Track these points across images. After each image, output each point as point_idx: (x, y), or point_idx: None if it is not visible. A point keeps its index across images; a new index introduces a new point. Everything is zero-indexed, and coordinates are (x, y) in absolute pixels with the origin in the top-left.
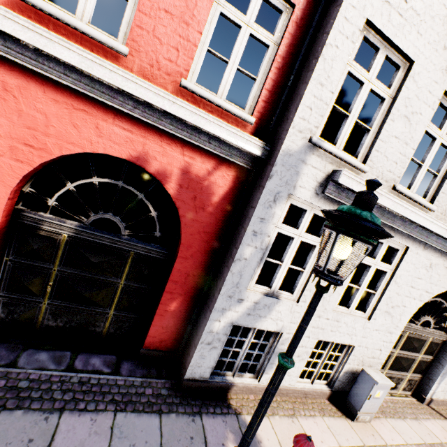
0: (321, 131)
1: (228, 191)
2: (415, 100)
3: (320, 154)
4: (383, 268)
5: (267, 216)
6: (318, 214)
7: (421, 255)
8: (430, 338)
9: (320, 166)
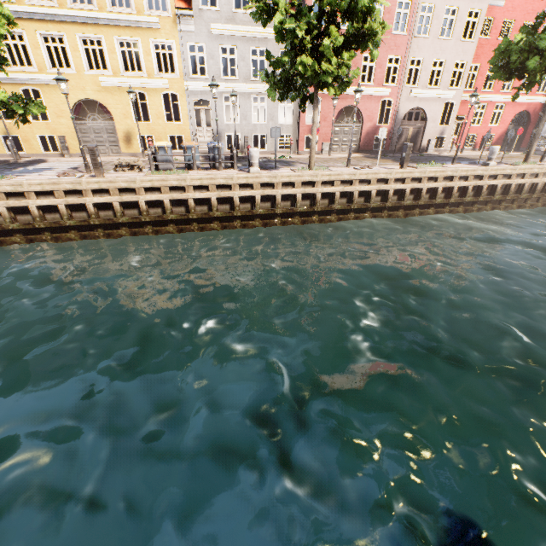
0: None
1: (539, 109)
2: None
3: None
4: None
5: None
6: None
7: None
8: None
9: None
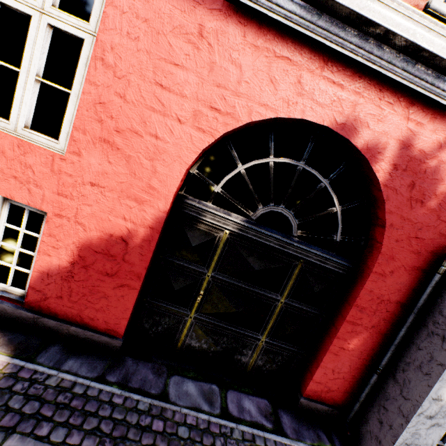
0: None
1: None
2: None
3: None
4: None
5: None
6: None
7: None
8: None
9: None
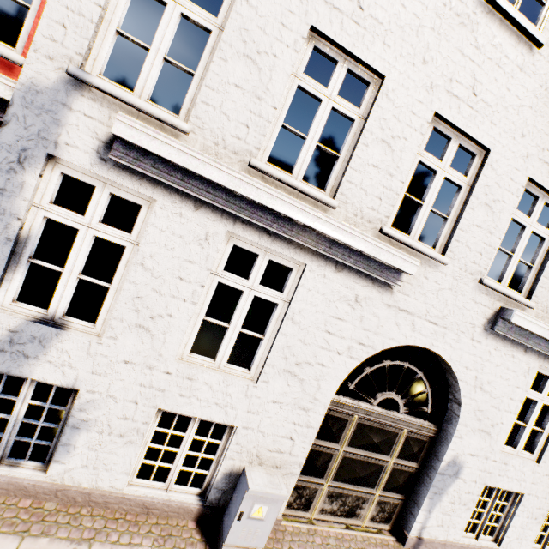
0: (315, 162)
1: None
2: (259, 35)
3: (97, 96)
4: (269, 297)
5: (11, 185)
6: (120, 194)
7: (334, 281)
8: (404, 430)
9: (100, 116)
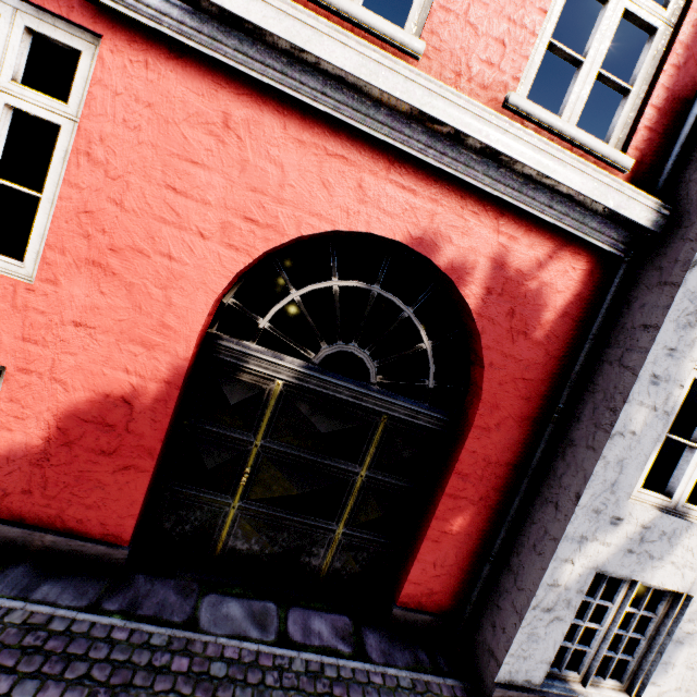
0: None
1: (571, 299)
2: None
3: None
4: None
5: (682, 343)
6: None
7: None
8: None
9: None
